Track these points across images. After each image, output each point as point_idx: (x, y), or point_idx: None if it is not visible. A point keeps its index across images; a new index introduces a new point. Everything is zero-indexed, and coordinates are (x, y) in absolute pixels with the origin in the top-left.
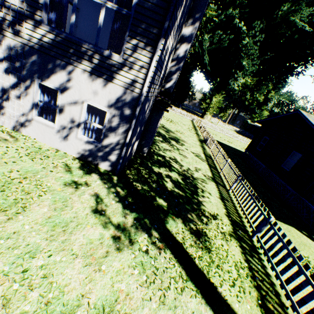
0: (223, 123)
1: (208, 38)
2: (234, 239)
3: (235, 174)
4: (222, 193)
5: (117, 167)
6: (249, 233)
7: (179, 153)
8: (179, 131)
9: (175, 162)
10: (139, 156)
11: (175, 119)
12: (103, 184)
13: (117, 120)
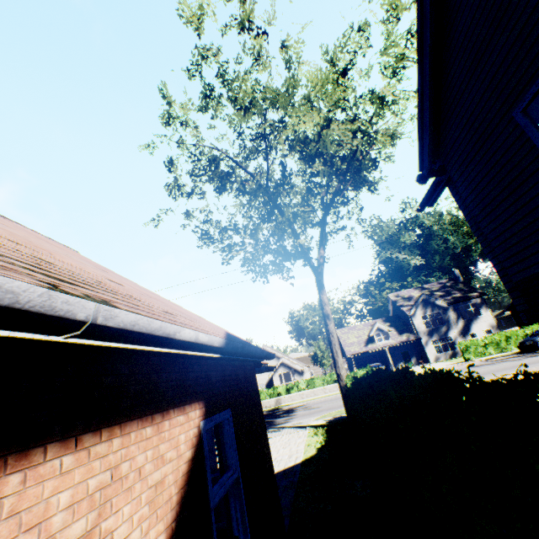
0: None
1: None
2: None
3: None
4: None
5: None
6: None
7: None
8: None
9: None
10: None
11: None
12: None
13: (493, 329)
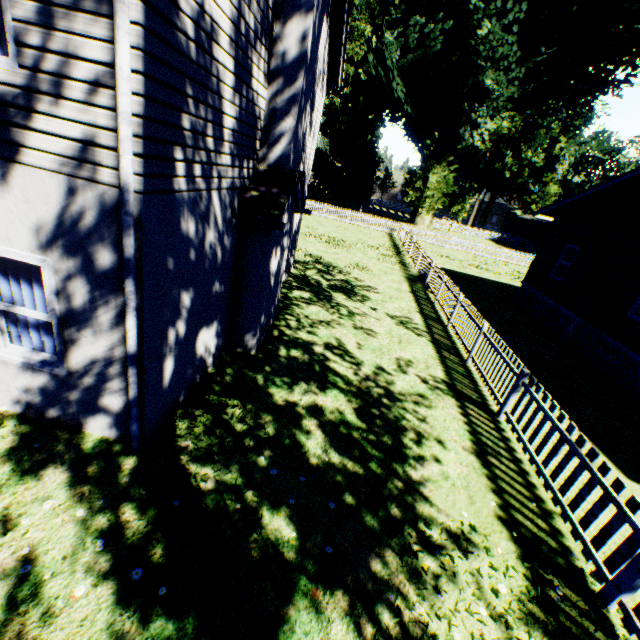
0: (462, 227)
1: (395, 41)
2: (543, 635)
3: (510, 369)
4: (481, 431)
5: (130, 429)
6: (590, 582)
7: (353, 326)
8: (358, 265)
9: (341, 356)
10: (232, 362)
11: (349, 237)
12: (71, 506)
13: (82, 289)
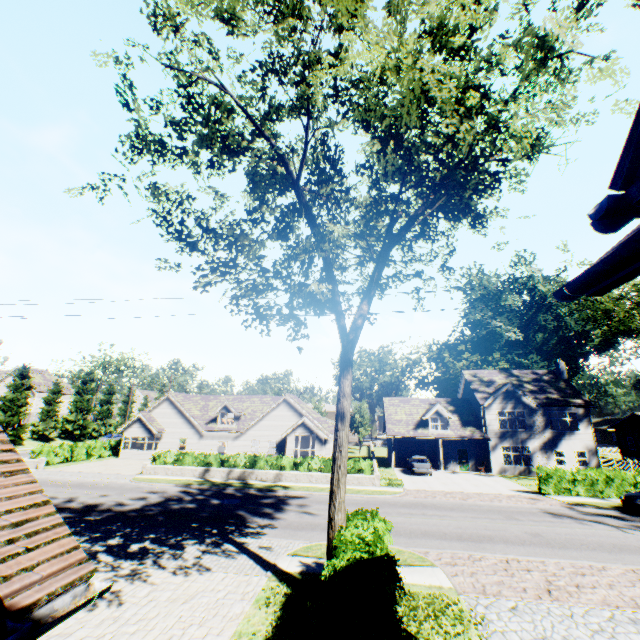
0: None
1: None
2: None
3: None
4: None
5: None
6: None
7: None
8: None
9: None
10: None
11: None
12: None
13: (589, 453)
